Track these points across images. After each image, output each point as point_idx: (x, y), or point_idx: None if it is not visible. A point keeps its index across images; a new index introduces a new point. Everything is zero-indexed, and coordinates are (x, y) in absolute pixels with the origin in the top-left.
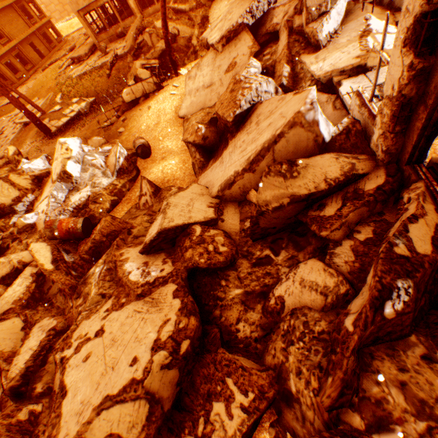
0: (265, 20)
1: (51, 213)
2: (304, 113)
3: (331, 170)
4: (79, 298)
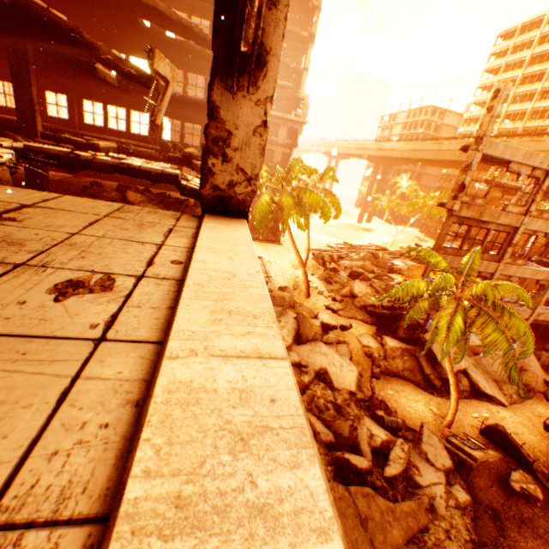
0: None
1: None
2: None
3: None
4: None
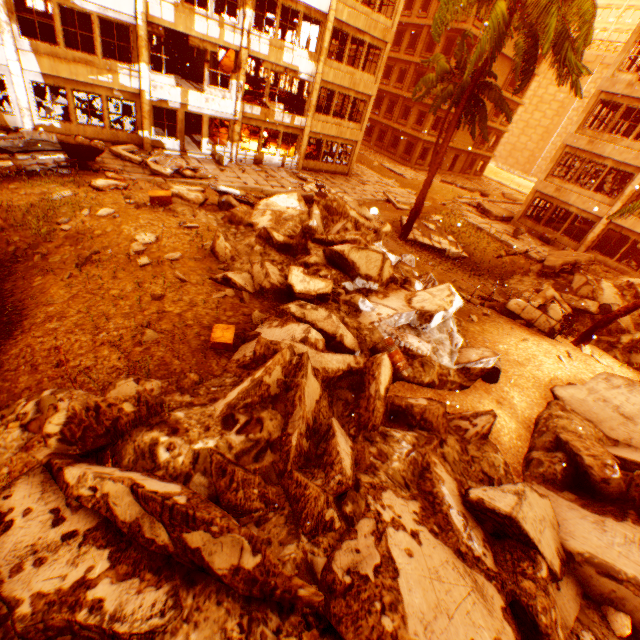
0: None
1: (384, 324)
2: None
3: None
4: (370, 443)
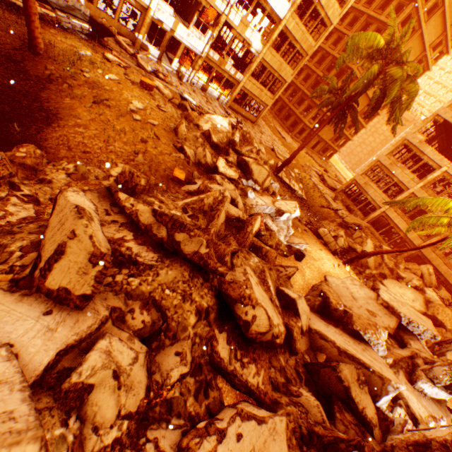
0: (408, 333)
1: (258, 208)
2: (390, 383)
3: (369, 410)
4: (241, 252)
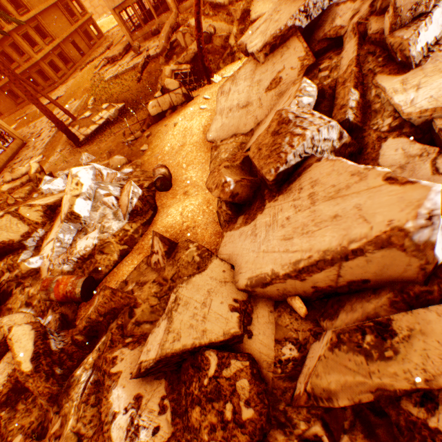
0: (324, 20)
1: (55, 260)
2: (411, 231)
3: None
4: (58, 416)
